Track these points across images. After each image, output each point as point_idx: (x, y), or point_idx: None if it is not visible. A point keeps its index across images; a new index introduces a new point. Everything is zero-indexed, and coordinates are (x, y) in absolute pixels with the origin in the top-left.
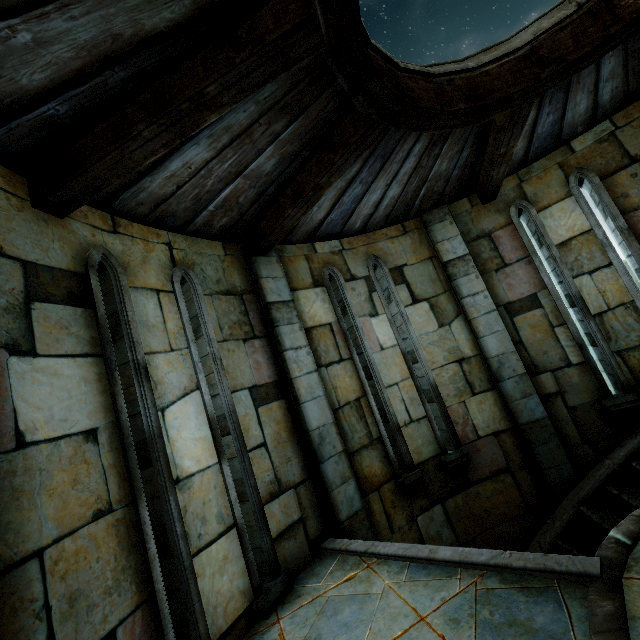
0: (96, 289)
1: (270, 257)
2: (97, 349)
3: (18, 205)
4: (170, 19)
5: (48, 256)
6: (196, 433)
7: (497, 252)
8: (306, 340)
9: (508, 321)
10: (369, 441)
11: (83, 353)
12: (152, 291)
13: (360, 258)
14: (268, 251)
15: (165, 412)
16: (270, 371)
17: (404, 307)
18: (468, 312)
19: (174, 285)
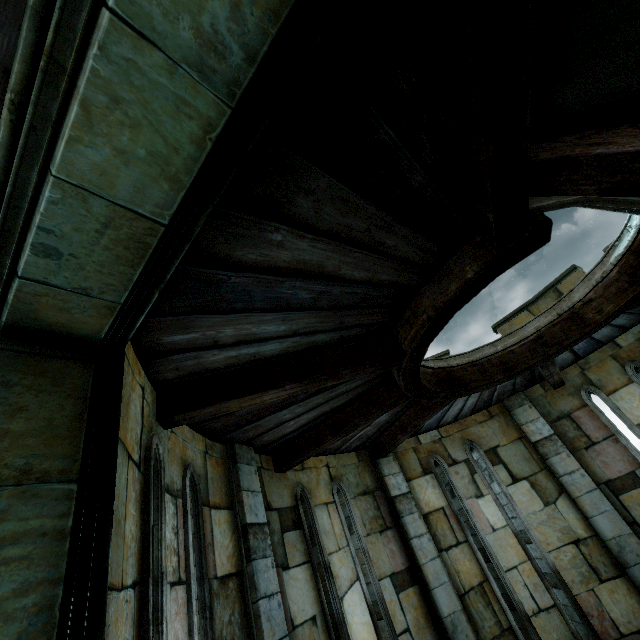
0: (302, 515)
1: (388, 457)
2: (307, 557)
3: (271, 475)
4: (344, 401)
5: (283, 501)
6: (362, 618)
7: (581, 431)
8: (425, 527)
9: (614, 499)
10: (500, 631)
11: (303, 561)
12: (324, 505)
13: (457, 443)
14: (387, 454)
15: (343, 600)
16: (402, 558)
17: (505, 487)
18: (569, 491)
19: (334, 497)
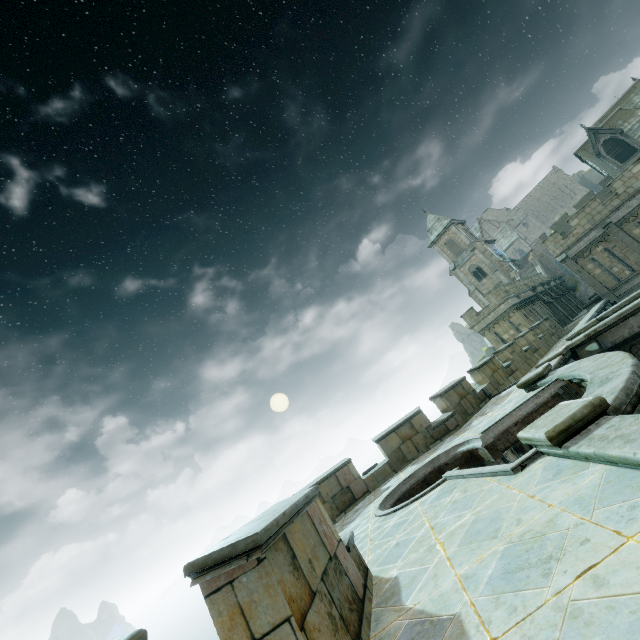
0: None
1: None
2: None
3: None
4: None
5: None
6: None
7: None
8: None
9: None
10: None
11: None
12: None
13: None
14: None
15: None
16: None
17: None
18: None
19: None
